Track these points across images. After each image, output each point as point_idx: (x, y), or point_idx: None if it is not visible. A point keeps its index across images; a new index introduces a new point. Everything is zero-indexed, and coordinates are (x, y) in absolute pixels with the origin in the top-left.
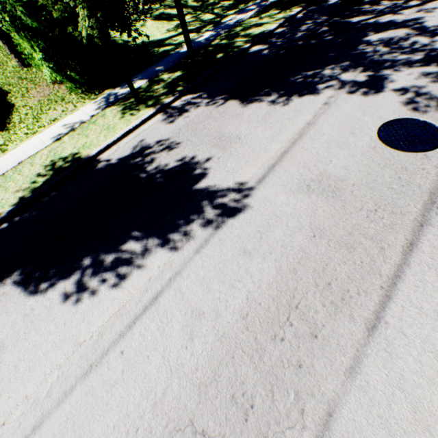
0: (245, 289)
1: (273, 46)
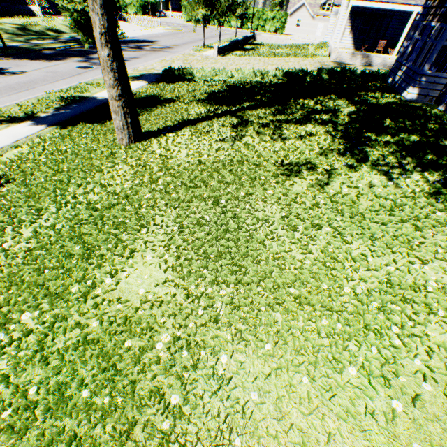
0: (18, 81)
1: (54, 52)
